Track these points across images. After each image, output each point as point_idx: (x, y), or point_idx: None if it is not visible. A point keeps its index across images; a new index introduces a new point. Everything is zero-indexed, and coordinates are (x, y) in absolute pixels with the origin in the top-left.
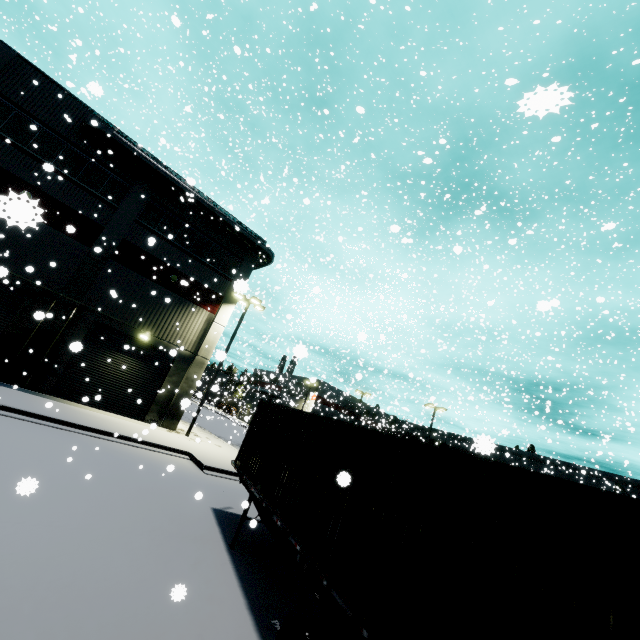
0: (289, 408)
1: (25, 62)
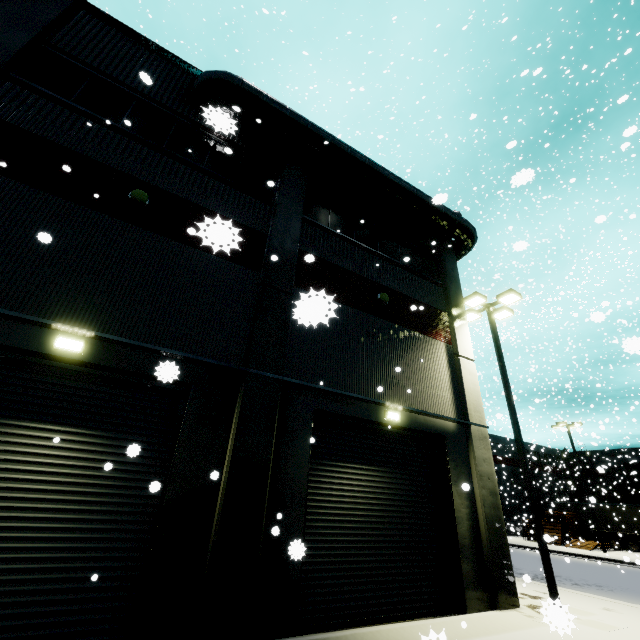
0: None
1: (90, 14)
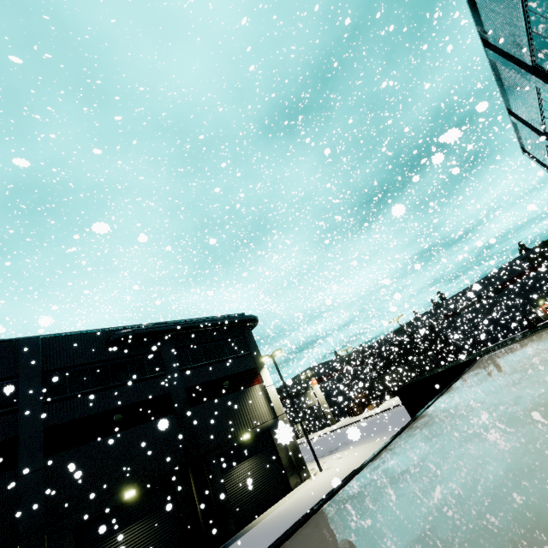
0: (436, 374)
1: (46, 337)
